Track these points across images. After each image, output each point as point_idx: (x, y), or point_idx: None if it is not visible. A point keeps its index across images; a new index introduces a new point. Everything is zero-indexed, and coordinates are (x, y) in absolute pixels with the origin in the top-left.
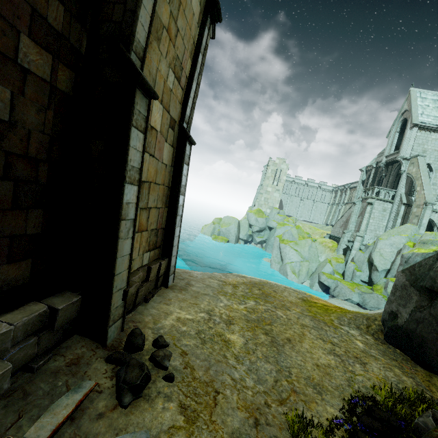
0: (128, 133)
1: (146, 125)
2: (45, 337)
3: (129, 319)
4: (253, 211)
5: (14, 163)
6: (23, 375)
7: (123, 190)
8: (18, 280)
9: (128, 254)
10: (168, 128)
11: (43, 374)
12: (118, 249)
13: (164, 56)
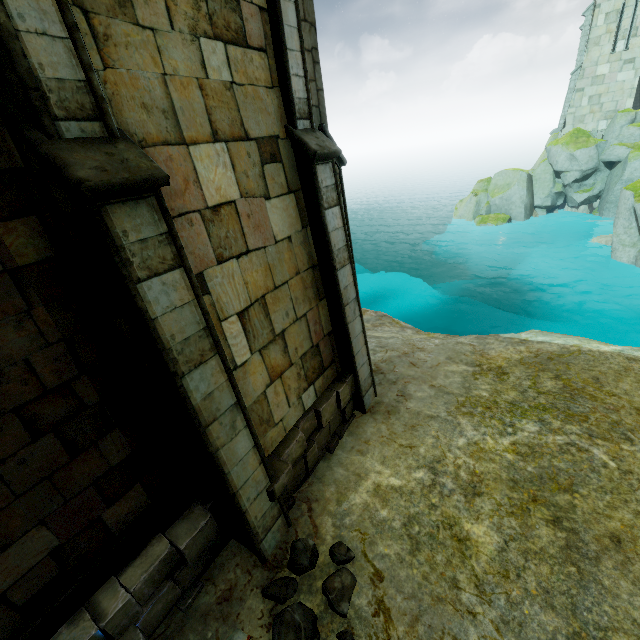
0: (135, 304)
1: (177, 247)
2: (185, 572)
3: (302, 496)
4: (561, 141)
5: (35, 413)
6: (177, 614)
7: (182, 393)
8: (135, 511)
9: (250, 449)
10: (261, 168)
11: (193, 617)
12: (225, 461)
13: (166, 27)
